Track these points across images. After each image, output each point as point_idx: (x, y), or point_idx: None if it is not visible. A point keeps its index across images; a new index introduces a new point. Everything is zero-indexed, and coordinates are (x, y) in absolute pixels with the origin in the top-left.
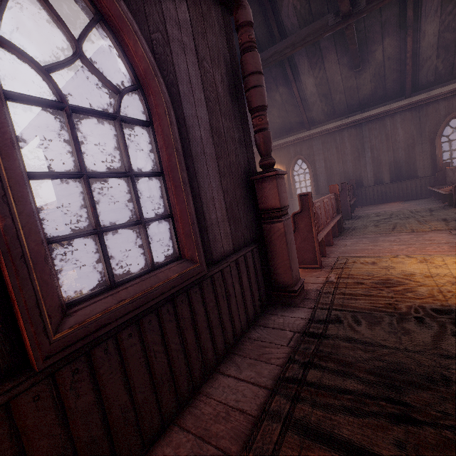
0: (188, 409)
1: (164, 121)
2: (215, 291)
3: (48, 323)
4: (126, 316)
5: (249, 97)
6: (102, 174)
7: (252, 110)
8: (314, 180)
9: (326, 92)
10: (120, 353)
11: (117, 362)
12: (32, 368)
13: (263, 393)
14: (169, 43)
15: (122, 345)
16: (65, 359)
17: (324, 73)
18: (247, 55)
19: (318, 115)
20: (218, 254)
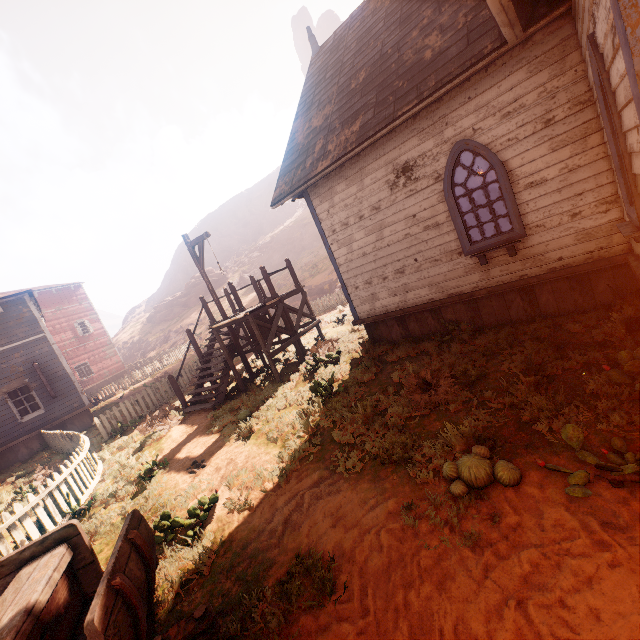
0: None
1: None
2: None
3: None
4: None
5: None
6: None
7: None
8: None
9: None
10: None
11: None
12: None
13: None
14: None
15: None
16: None
17: None
18: None
19: None
20: None
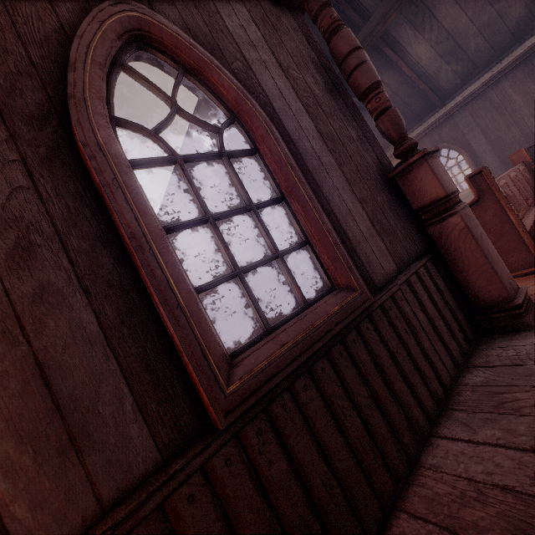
0: (411, 488)
1: (269, 141)
2: (392, 324)
3: (218, 375)
4: (294, 363)
5: (354, 83)
6: (225, 213)
7: (362, 95)
8: (477, 166)
9: (452, 48)
10: (301, 410)
11: (300, 421)
12: (215, 427)
13: (533, 459)
14: (249, 67)
15: (300, 399)
16: (245, 417)
17: (439, 26)
18: (335, 38)
19: (450, 81)
20: (379, 278)
